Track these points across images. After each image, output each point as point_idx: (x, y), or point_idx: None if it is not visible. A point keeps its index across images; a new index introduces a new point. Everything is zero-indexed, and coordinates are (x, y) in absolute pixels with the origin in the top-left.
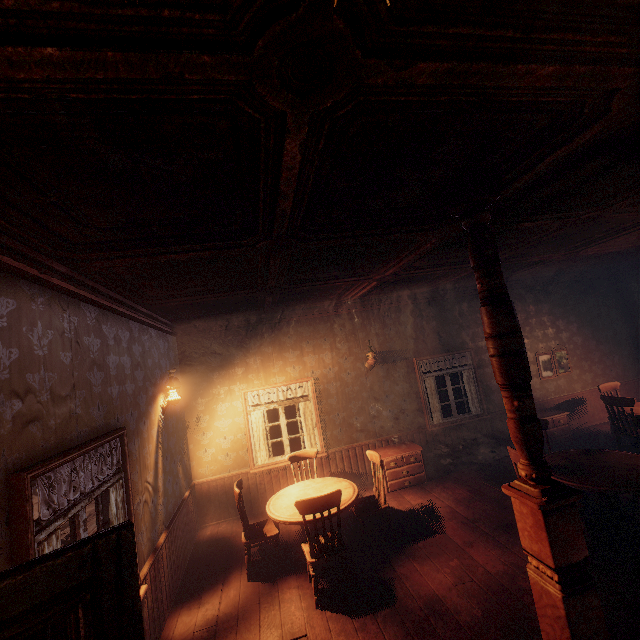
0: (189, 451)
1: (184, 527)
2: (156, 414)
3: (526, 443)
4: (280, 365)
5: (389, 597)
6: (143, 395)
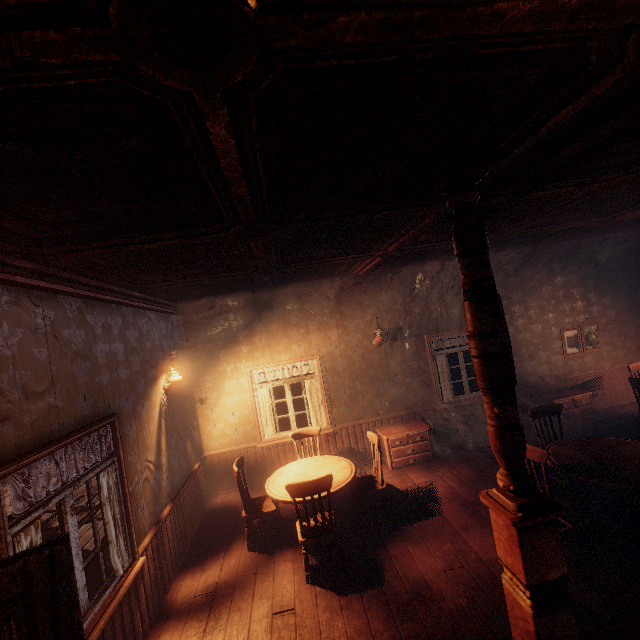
0: (199, 425)
1: (193, 497)
2: (158, 395)
3: (505, 453)
4: (285, 343)
5: (377, 577)
6: (141, 379)
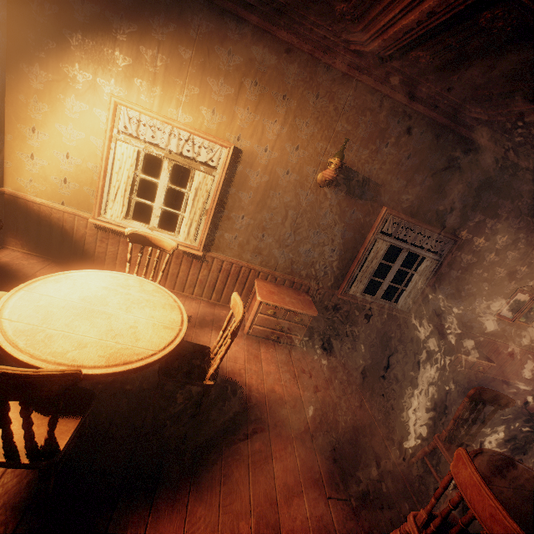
0: (4, 142)
1: None
2: None
3: None
4: (193, 94)
5: None
6: None
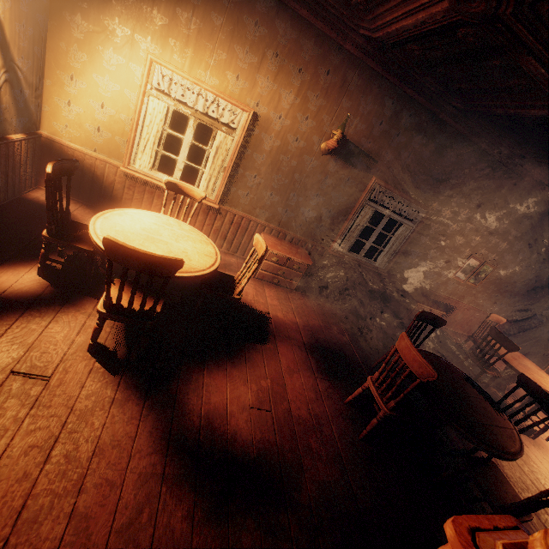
0: (43, 87)
1: None
2: None
3: None
4: (221, 59)
5: (177, 384)
6: None
